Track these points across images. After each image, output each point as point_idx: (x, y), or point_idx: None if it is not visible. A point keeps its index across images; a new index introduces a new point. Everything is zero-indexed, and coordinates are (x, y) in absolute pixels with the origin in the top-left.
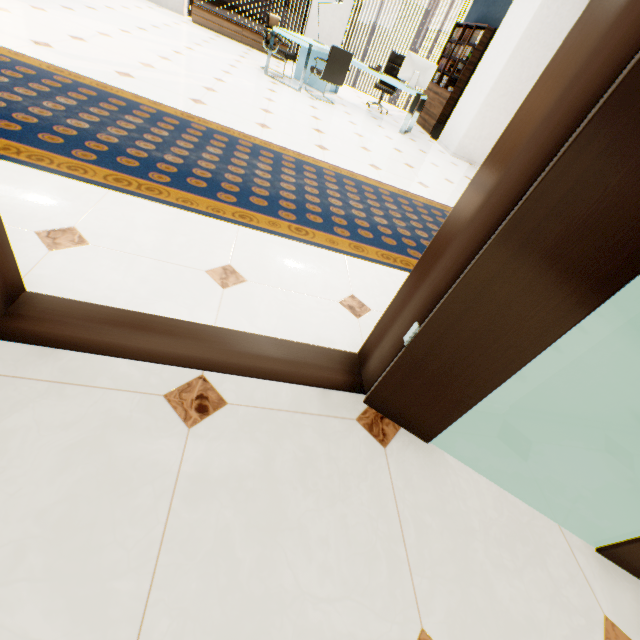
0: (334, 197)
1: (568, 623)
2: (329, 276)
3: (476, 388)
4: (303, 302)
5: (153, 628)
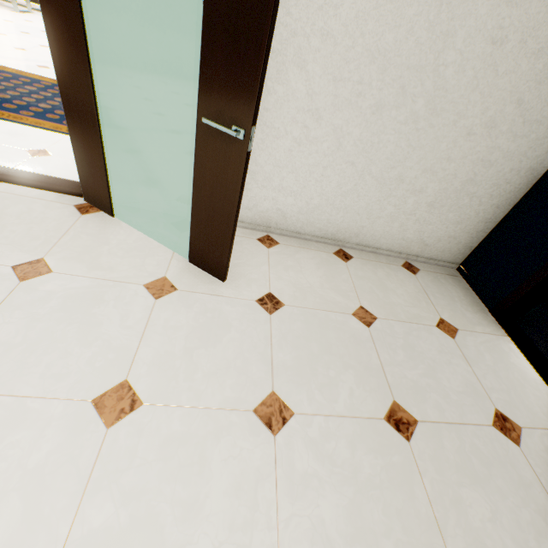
0: None
1: (136, 273)
2: None
3: (101, 169)
4: None
5: None
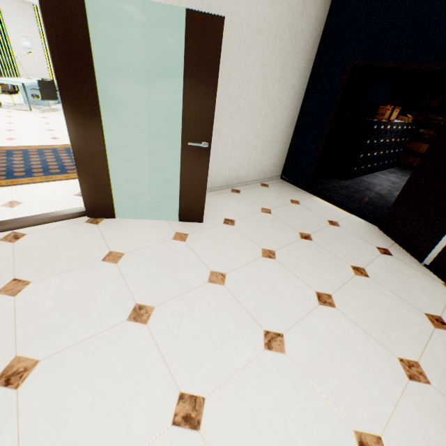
0: (66, 159)
1: (162, 236)
2: (68, 189)
3: (107, 190)
4: (55, 200)
5: (19, 274)
